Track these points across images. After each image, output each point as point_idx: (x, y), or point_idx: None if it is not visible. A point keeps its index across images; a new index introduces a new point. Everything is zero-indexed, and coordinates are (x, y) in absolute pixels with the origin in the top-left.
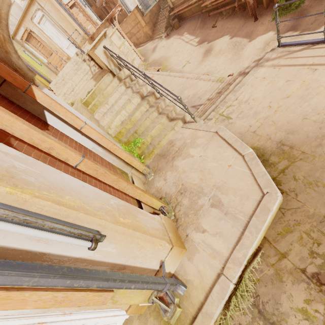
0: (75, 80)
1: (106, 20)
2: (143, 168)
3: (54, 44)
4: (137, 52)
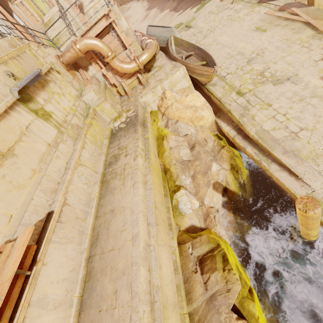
0: None
1: None
2: None
3: None
4: None
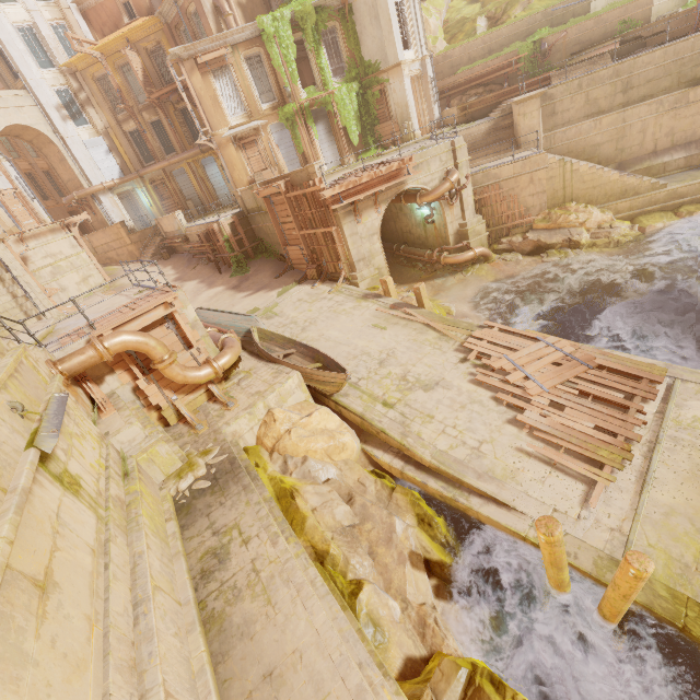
0: None
1: (59, 223)
2: None
3: None
4: (101, 269)
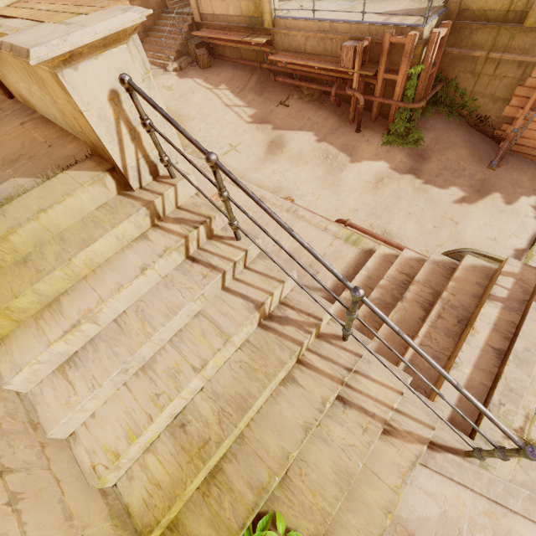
0: None
1: None
2: None
3: None
4: None
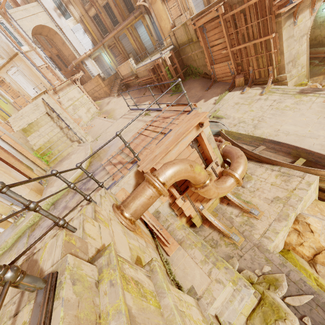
0: (31, 117)
1: (70, 80)
2: (44, 167)
3: (23, 90)
4: (94, 103)
